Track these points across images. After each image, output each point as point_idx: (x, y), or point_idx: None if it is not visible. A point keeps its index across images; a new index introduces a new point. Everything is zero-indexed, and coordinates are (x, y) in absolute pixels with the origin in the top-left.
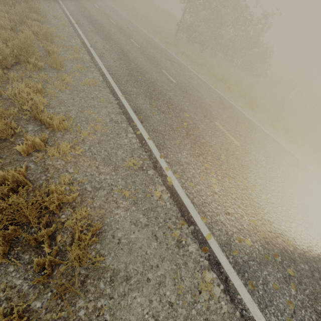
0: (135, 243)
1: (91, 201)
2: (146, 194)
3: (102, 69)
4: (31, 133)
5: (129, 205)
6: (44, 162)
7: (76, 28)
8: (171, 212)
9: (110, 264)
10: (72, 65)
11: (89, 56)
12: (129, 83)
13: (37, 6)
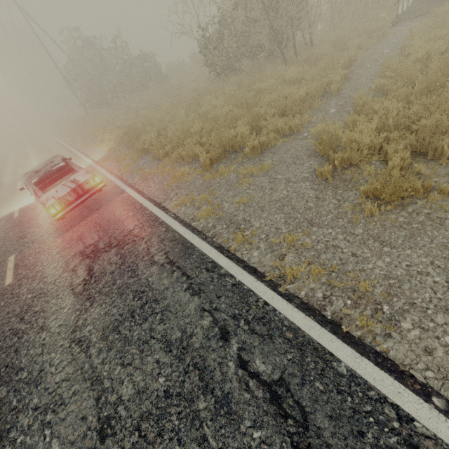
0: None
1: None
2: None
3: None
4: None
5: None
6: None
7: None
8: None
9: None
10: None
11: None
12: None
13: None
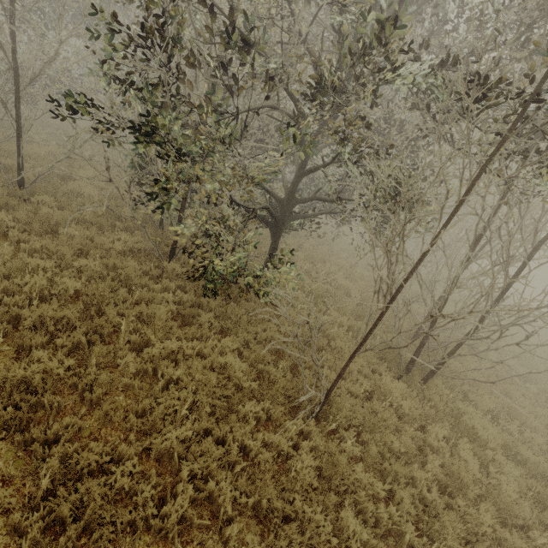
0: None
1: None
2: None
3: None
4: None
5: None
6: None
7: None
8: None
9: None
10: None
11: None
12: None
13: None
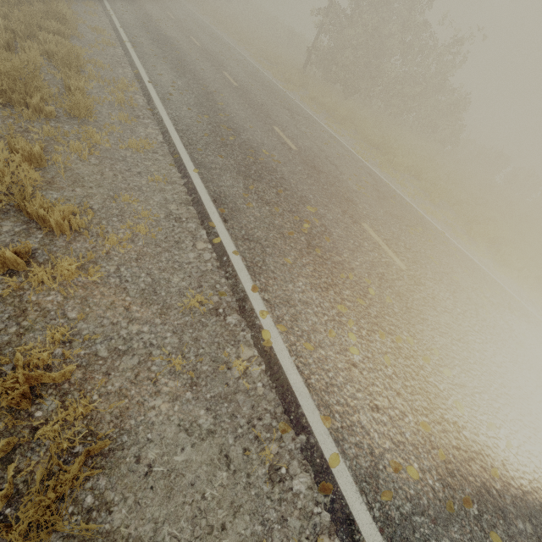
0: (183, 473)
1: (103, 381)
2: (217, 365)
3: (164, 122)
4: (6, 237)
5: (181, 388)
6: (20, 296)
7: (128, 49)
8: (265, 403)
9: (121, 523)
10: (111, 112)
11: (143, 99)
12: (211, 148)
13: (60, 10)
